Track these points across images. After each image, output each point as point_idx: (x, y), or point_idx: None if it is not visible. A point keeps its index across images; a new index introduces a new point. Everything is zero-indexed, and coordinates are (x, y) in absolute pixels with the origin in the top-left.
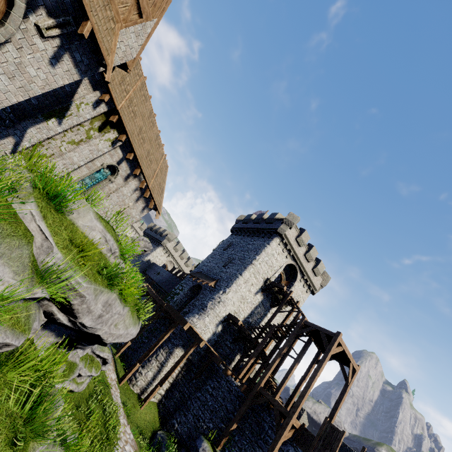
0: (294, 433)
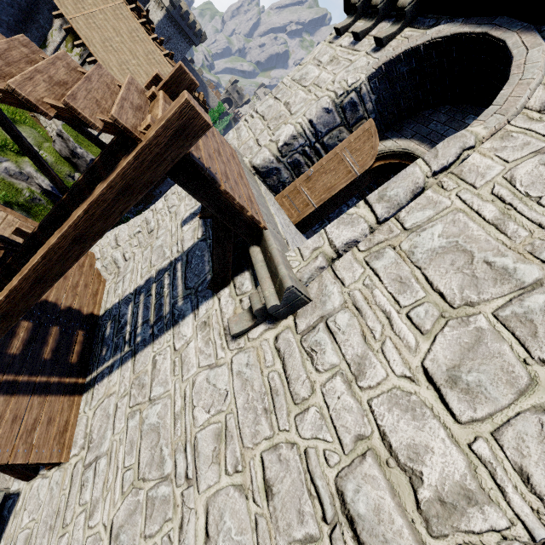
0: None
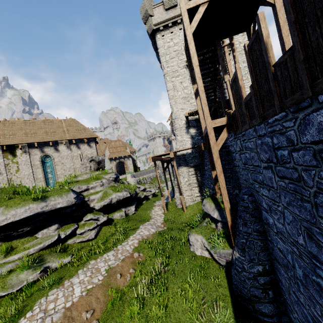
0: (228, 130)
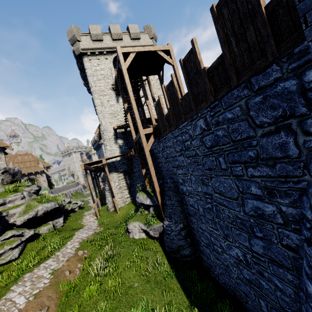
0: (154, 136)
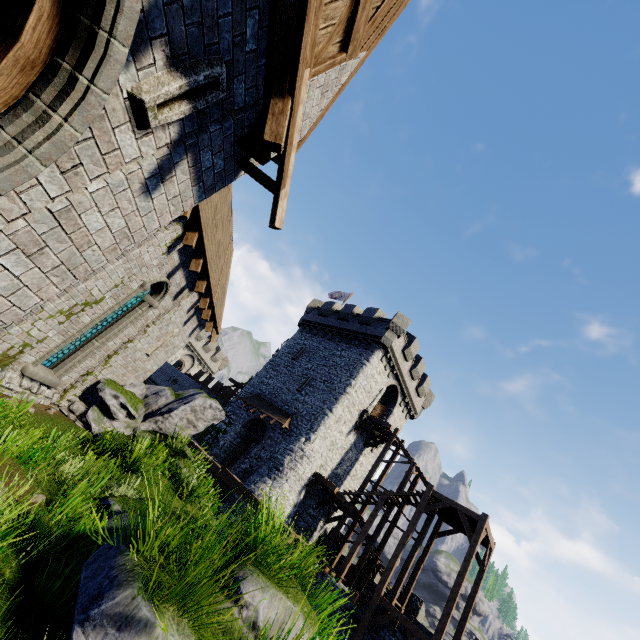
0: None
